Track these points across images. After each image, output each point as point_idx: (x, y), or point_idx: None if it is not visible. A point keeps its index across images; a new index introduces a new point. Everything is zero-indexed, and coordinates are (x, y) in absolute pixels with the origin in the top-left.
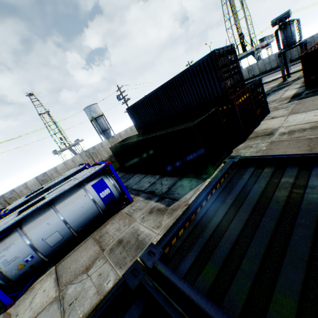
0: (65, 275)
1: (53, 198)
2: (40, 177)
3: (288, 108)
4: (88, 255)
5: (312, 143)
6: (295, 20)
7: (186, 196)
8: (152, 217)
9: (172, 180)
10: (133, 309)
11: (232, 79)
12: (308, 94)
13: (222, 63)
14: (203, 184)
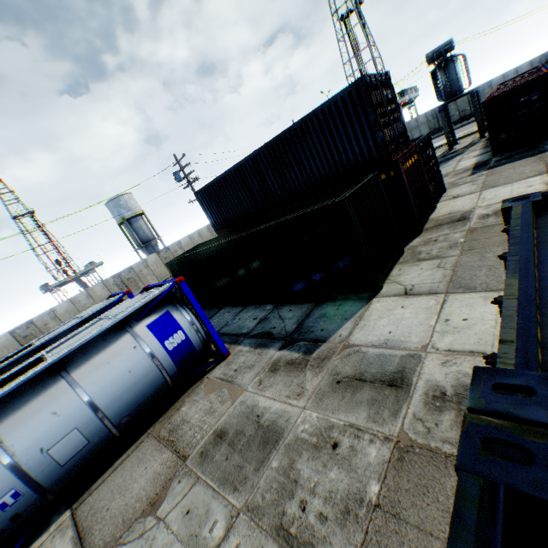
0: (99, 527)
1: (65, 358)
2: (21, 331)
3: (477, 182)
4: (149, 473)
5: None
6: (460, 55)
7: (340, 331)
8: (280, 379)
9: (301, 308)
10: None
11: (392, 129)
12: (500, 161)
13: (377, 100)
14: (367, 307)
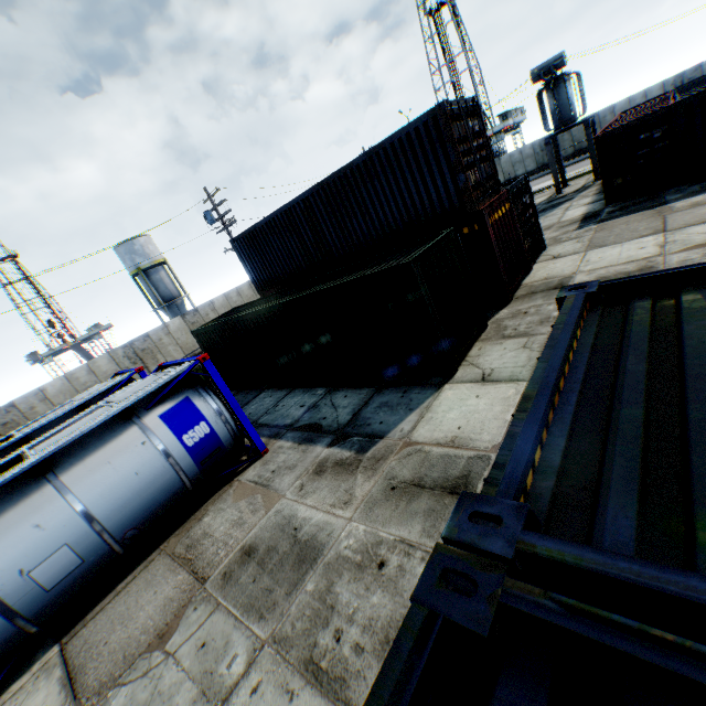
0: (94, 665)
1: (52, 456)
2: None
3: (583, 239)
4: (159, 599)
5: None
6: (574, 73)
7: (402, 425)
8: (325, 483)
9: (359, 394)
10: (508, 703)
11: (478, 170)
12: (614, 213)
13: (459, 134)
14: (437, 395)
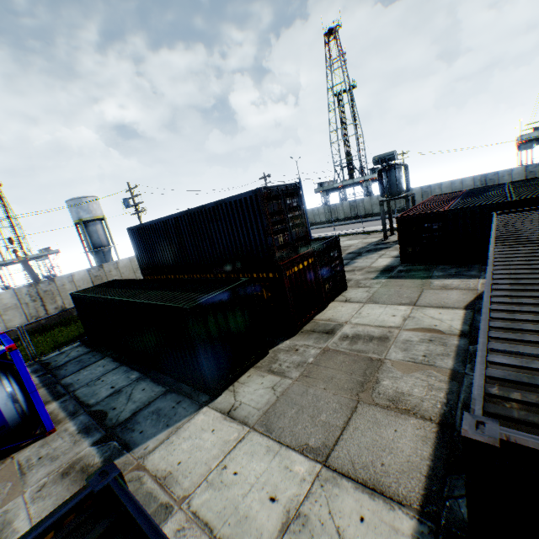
0: None
1: None
2: None
3: (371, 290)
4: None
5: (370, 371)
6: (402, 164)
7: (151, 441)
8: (59, 489)
9: (152, 392)
10: None
11: (289, 233)
12: (401, 273)
13: (274, 209)
14: (192, 417)
